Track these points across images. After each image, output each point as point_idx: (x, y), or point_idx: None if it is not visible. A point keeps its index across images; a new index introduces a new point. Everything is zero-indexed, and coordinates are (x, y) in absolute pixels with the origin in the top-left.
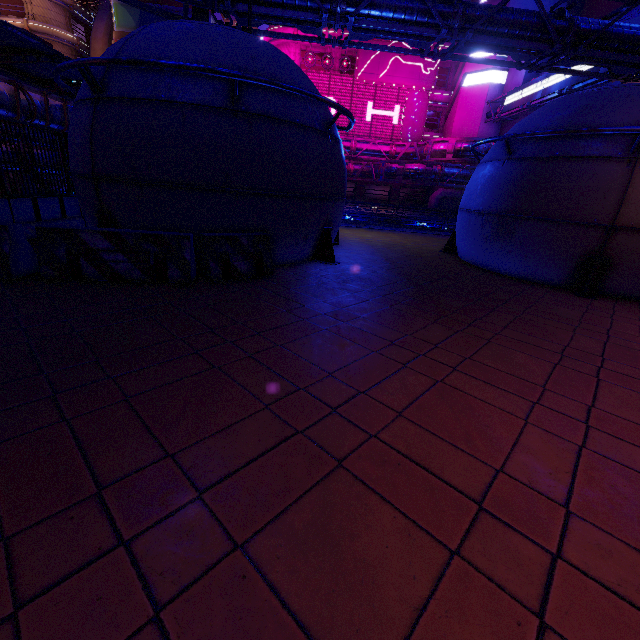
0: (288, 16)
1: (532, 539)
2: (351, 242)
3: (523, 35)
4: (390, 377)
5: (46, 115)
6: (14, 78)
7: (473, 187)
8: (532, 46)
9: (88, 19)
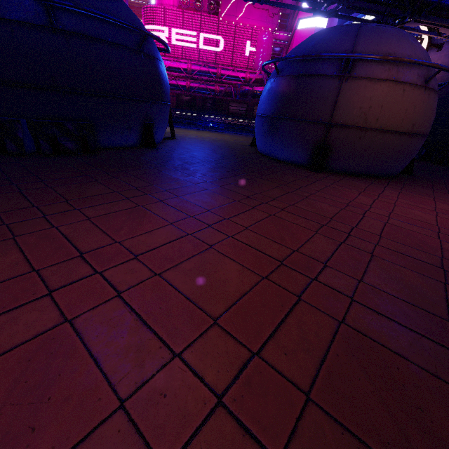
0: None
1: (93, 267)
2: (187, 138)
3: None
4: (108, 203)
5: None
6: None
7: (261, 98)
8: None
9: None
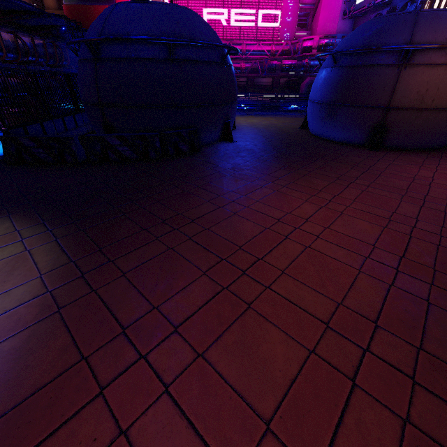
0: None
1: (291, 226)
2: (243, 127)
3: None
4: (256, 190)
5: (35, 53)
6: (12, 29)
7: (315, 85)
8: None
9: None
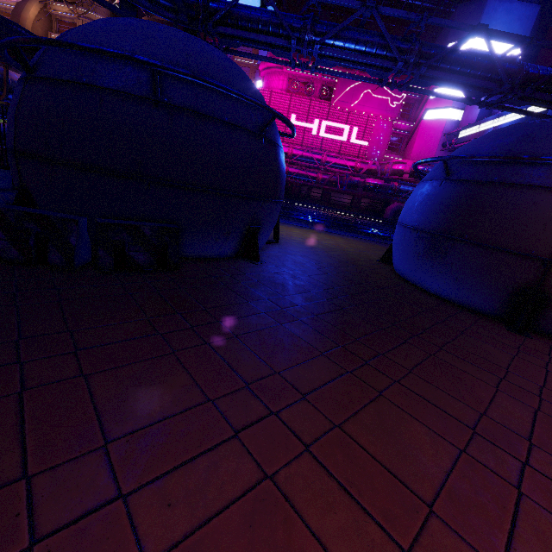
0: (261, 40)
1: None
2: (293, 242)
3: (474, 74)
4: (196, 459)
5: None
6: None
7: (411, 203)
8: (482, 84)
9: None
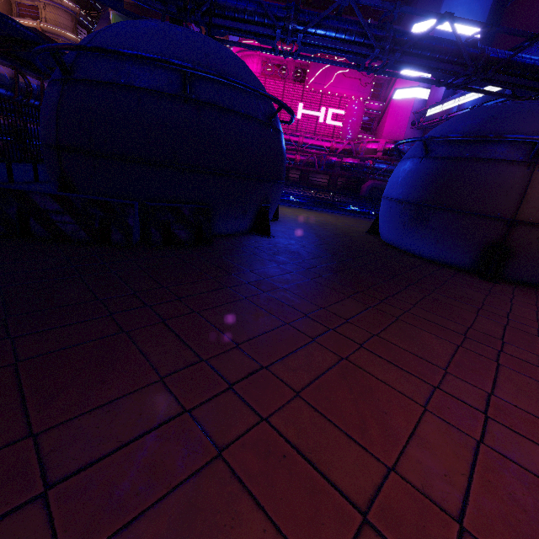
0: (248, 29)
1: None
2: (289, 219)
3: (442, 58)
4: (296, 351)
5: (41, 96)
6: (15, 64)
7: (395, 179)
8: (449, 68)
9: (91, 25)
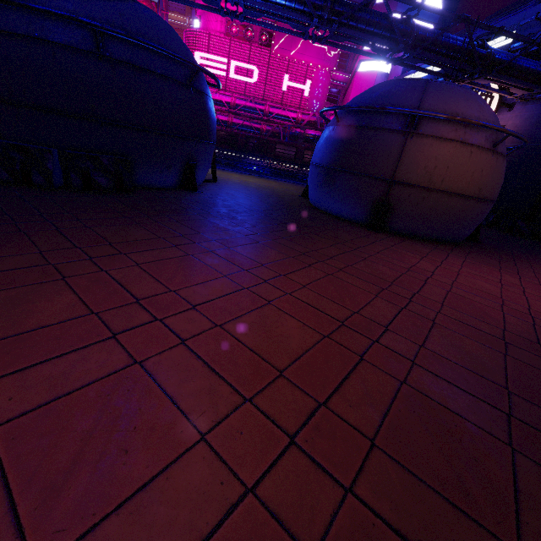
0: None
1: (152, 314)
2: (230, 182)
3: (377, 33)
4: (155, 249)
5: None
6: None
7: (317, 145)
8: (383, 42)
9: None
